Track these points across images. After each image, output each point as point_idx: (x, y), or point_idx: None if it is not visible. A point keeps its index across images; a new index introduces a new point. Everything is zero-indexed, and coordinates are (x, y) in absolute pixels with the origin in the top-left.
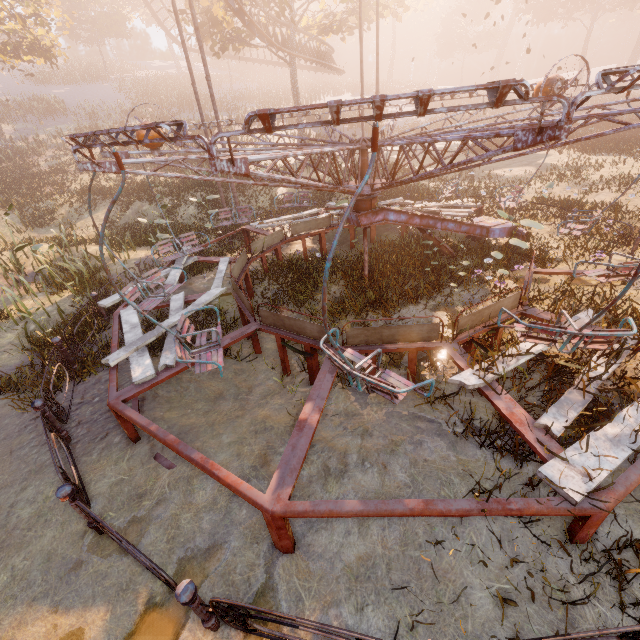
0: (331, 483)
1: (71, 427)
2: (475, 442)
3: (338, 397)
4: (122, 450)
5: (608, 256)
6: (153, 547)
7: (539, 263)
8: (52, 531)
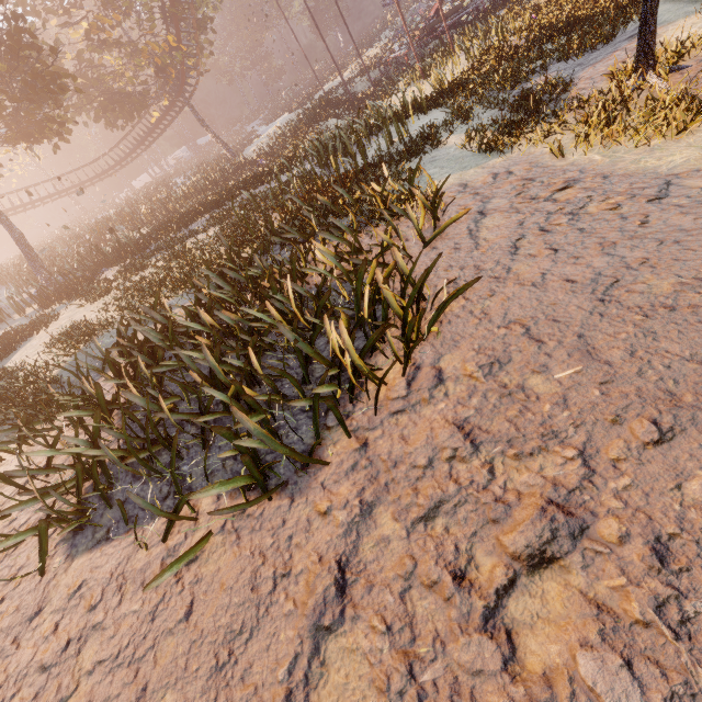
0: None
1: None
2: None
3: None
4: None
5: None
6: None
7: None
8: None
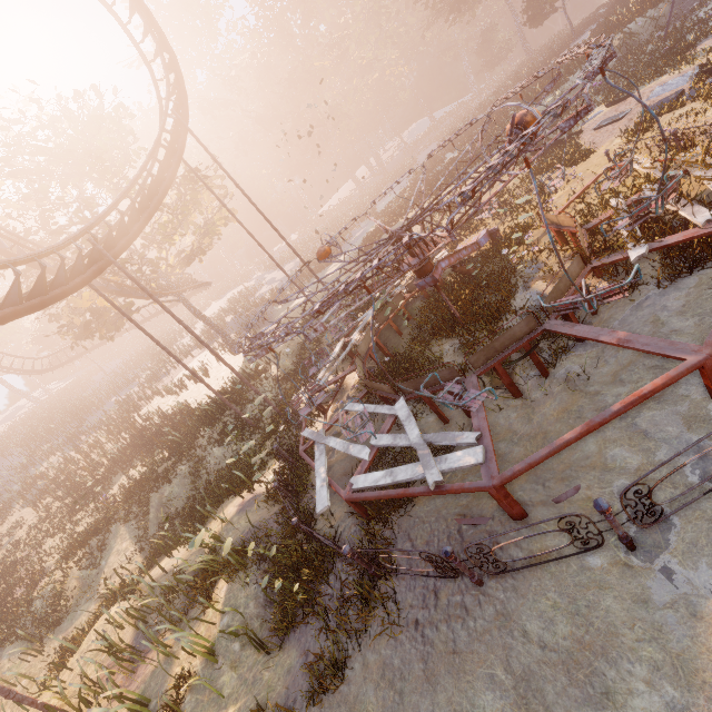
0: (672, 366)
1: (460, 581)
2: (682, 279)
3: (573, 362)
4: (530, 528)
5: (549, 202)
6: (676, 501)
7: (526, 233)
8: (606, 599)
